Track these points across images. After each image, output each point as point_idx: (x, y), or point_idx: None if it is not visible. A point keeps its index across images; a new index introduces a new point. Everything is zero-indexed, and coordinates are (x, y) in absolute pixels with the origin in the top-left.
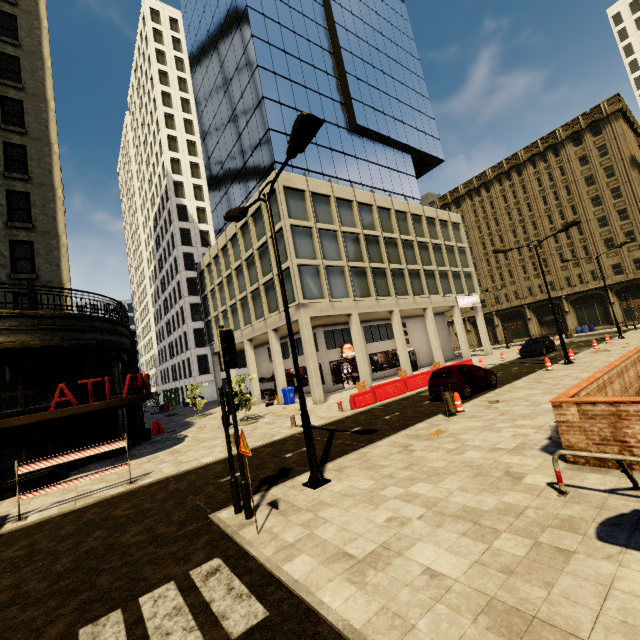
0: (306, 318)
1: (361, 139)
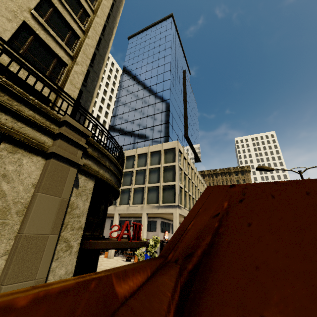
0: (178, 213)
1: (186, 141)
